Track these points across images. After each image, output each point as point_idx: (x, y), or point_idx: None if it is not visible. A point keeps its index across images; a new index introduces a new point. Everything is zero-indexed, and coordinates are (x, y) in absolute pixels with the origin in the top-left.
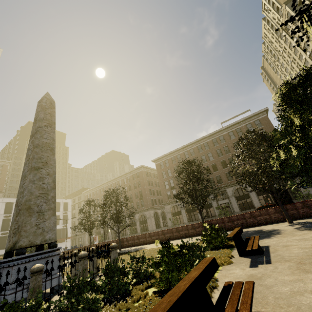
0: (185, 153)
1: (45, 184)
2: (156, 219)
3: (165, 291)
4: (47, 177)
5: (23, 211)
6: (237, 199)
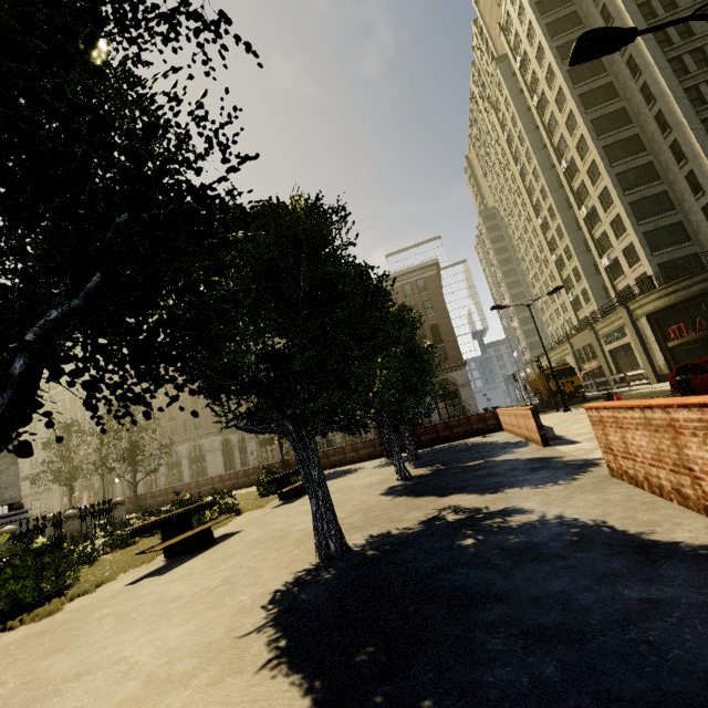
0: None
1: None
2: (226, 453)
3: None
4: None
5: None
6: None
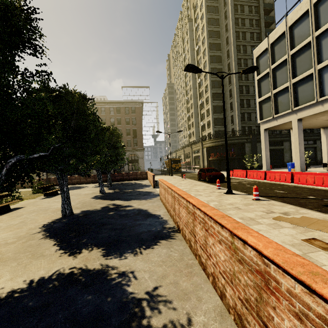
0: None
1: None
2: None
3: None
4: None
5: None
6: None
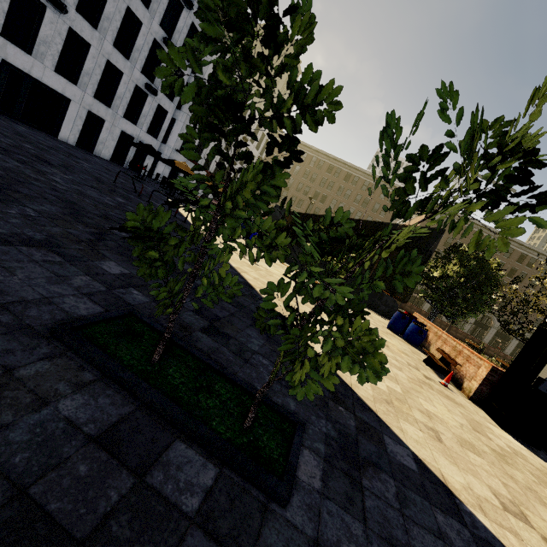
0: None
1: None
2: None
3: None
4: None
5: None
6: (475, 322)
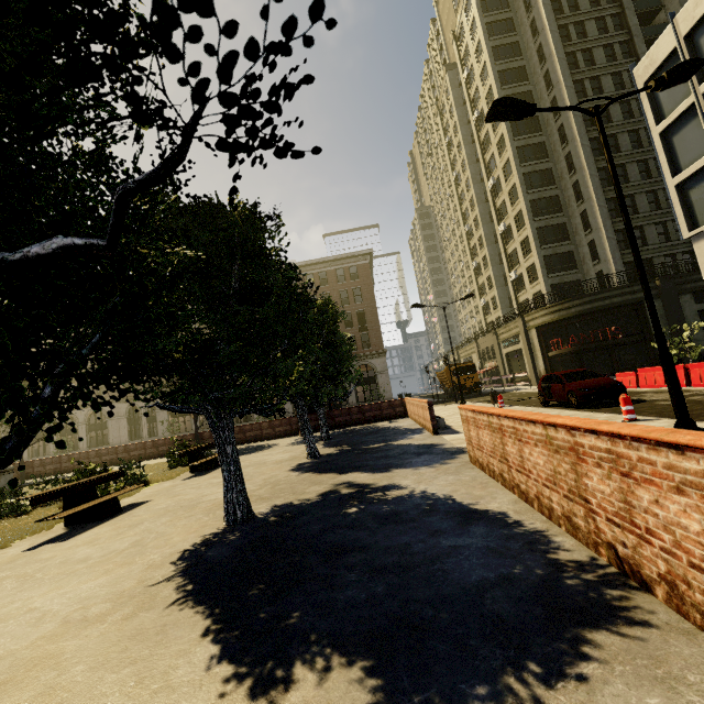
0: None
1: None
2: (132, 422)
3: None
4: None
5: None
6: None
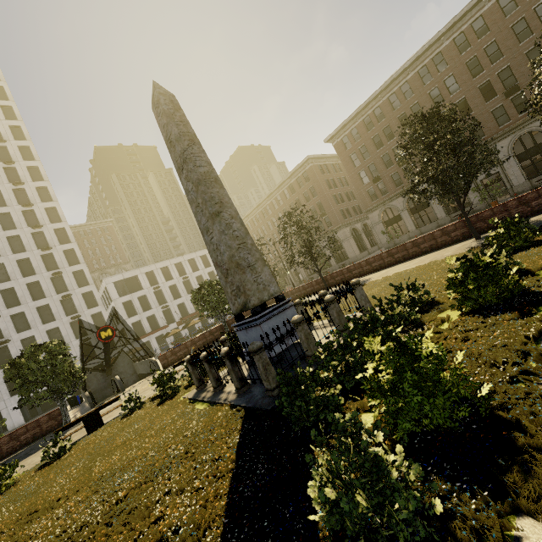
0: (392, 98)
1: (236, 231)
2: (356, 239)
3: (475, 310)
4: (232, 222)
5: (234, 270)
6: (519, 160)
